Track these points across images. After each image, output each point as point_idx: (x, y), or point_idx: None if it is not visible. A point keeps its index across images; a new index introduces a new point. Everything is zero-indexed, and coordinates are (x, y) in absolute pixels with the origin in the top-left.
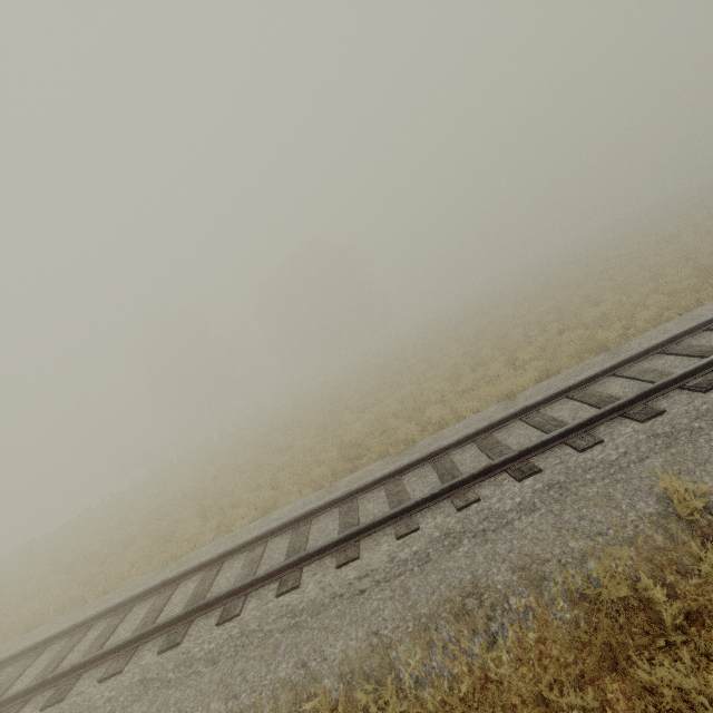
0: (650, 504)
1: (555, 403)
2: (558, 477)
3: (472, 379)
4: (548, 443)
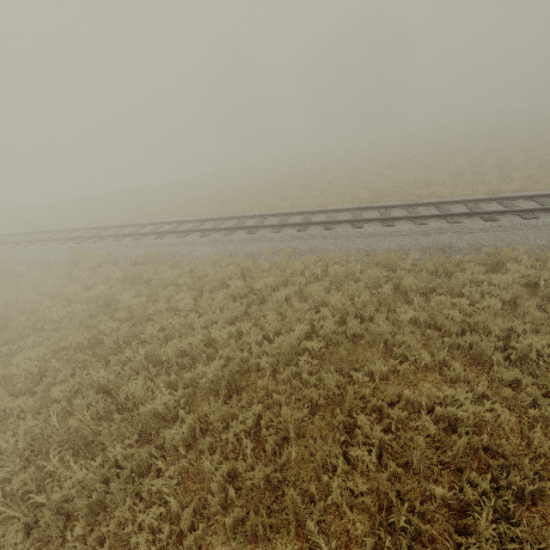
0: (543, 240)
1: (522, 201)
2: (506, 224)
3: (471, 179)
4: (509, 213)
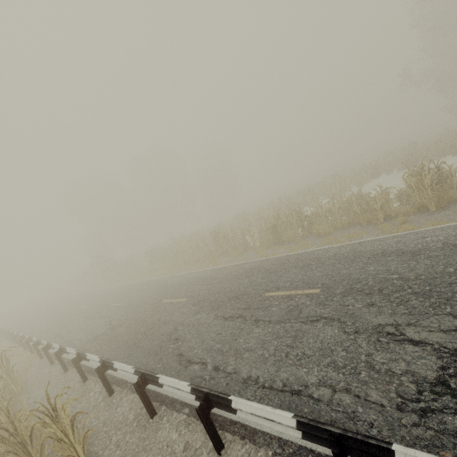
0: None
1: None
2: None
3: None
4: None
